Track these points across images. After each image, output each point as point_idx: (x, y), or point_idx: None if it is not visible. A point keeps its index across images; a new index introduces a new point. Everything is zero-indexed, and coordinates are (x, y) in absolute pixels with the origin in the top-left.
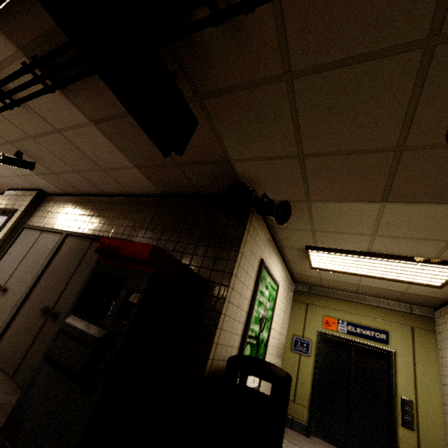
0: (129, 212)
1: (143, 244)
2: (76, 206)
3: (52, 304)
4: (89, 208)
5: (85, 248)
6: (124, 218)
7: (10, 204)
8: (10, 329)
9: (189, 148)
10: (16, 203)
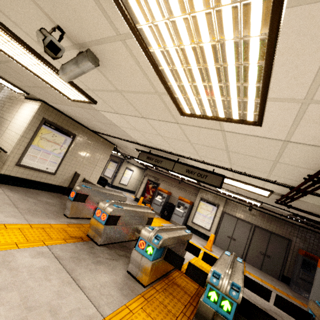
0: (284, 226)
1: None
2: (251, 213)
3: (263, 251)
4: (260, 216)
5: (268, 235)
6: (283, 228)
7: (211, 199)
8: (248, 255)
9: None
10: (215, 200)
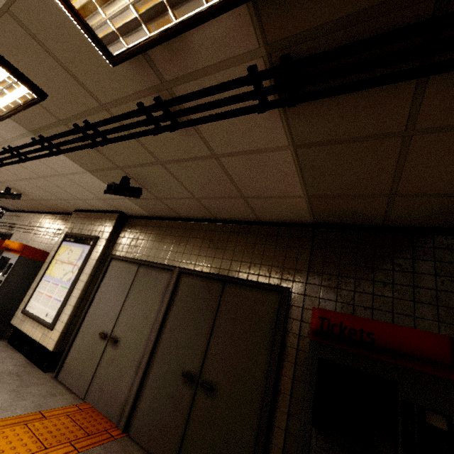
0: (266, 246)
1: (422, 333)
2: (177, 234)
3: (195, 368)
4: (198, 237)
5: (216, 293)
6: (261, 254)
7: (86, 229)
8: (143, 397)
9: (449, 178)
10: (93, 228)
